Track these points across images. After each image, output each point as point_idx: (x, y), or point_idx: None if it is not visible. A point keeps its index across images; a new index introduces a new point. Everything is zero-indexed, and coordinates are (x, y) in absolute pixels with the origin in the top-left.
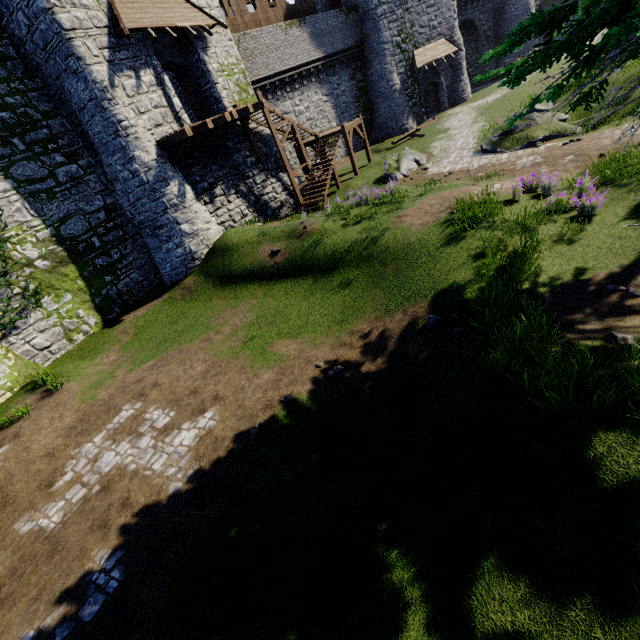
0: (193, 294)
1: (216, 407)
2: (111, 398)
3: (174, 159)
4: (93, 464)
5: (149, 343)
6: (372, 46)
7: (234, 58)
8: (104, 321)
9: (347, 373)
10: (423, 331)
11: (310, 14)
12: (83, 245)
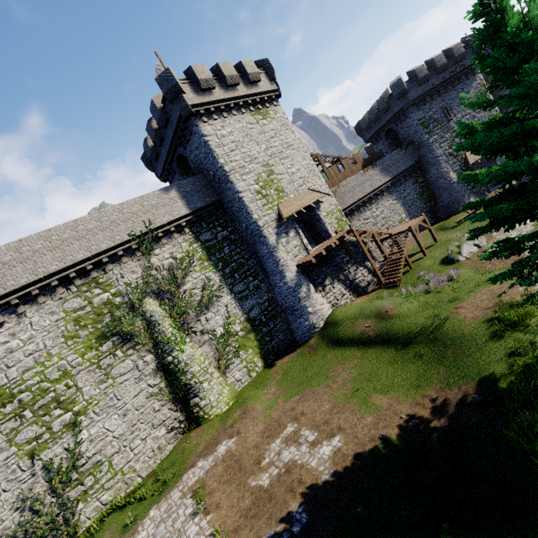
0: (315, 351)
1: (341, 434)
2: (279, 418)
3: (304, 272)
4: (278, 456)
5: (292, 383)
6: (428, 161)
7: (334, 205)
8: (265, 364)
9: (421, 426)
10: (470, 405)
11: (379, 158)
12: (258, 321)
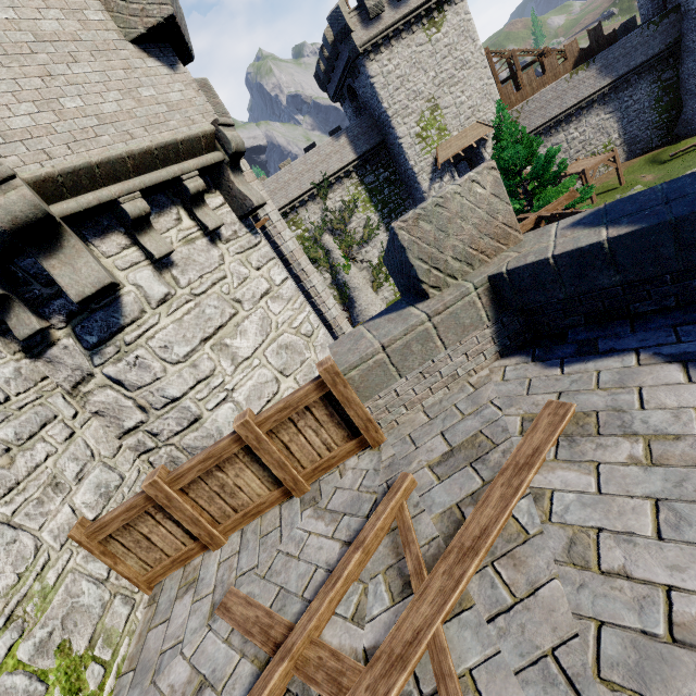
0: None
1: None
2: None
3: None
4: None
5: None
6: (686, 45)
7: None
8: None
9: None
10: None
11: (607, 45)
12: None
